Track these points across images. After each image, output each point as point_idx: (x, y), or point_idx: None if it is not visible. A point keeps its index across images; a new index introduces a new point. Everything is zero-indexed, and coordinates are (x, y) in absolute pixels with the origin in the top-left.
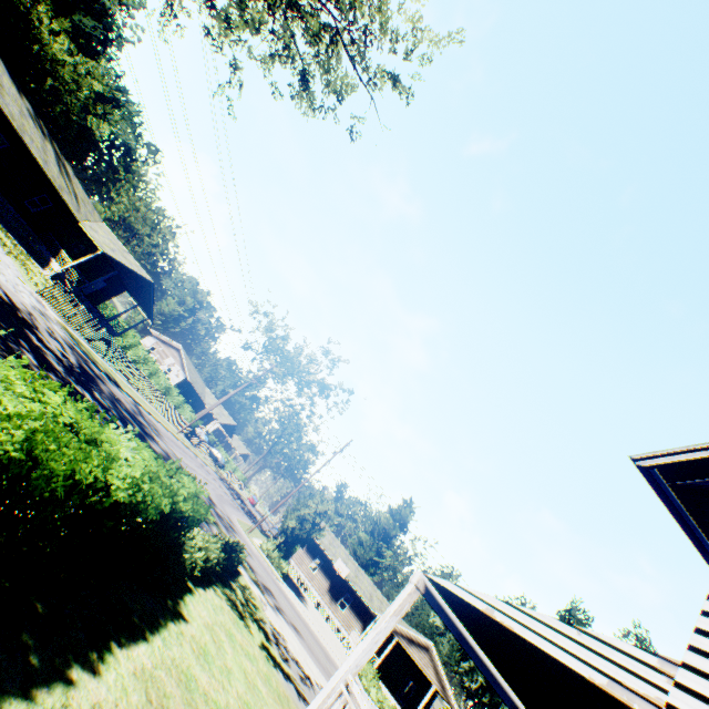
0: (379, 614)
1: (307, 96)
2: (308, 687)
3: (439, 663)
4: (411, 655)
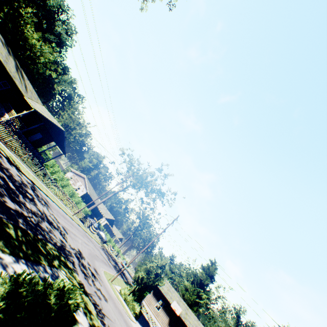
0: None
1: None
2: None
3: None
4: None
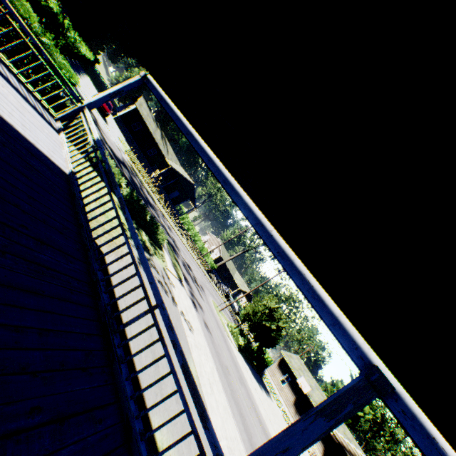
0: None
1: None
2: (163, 289)
3: None
4: None
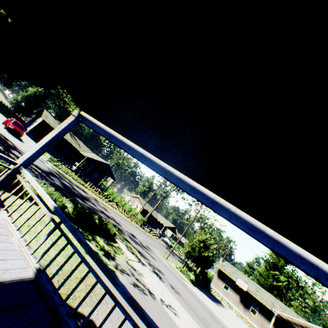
0: (275, 310)
1: None
2: (141, 291)
3: None
4: None
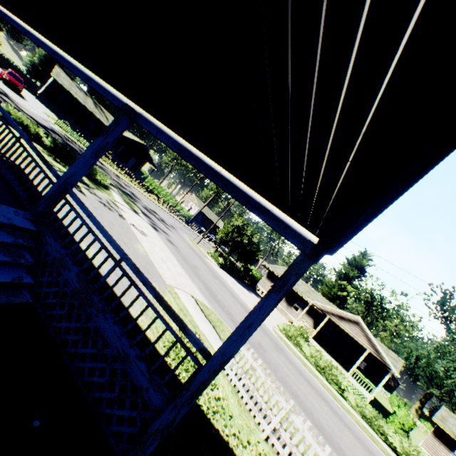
0: (310, 300)
1: None
2: (107, 208)
3: (368, 331)
4: (342, 327)
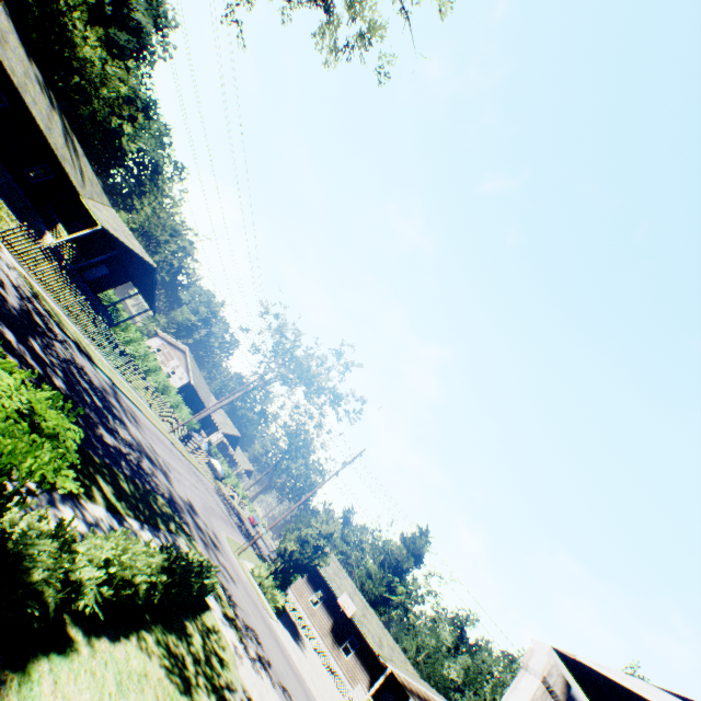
0: (391, 666)
1: (329, 22)
2: None
3: None
4: None
